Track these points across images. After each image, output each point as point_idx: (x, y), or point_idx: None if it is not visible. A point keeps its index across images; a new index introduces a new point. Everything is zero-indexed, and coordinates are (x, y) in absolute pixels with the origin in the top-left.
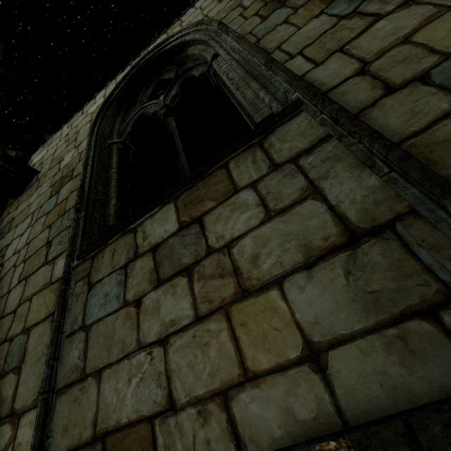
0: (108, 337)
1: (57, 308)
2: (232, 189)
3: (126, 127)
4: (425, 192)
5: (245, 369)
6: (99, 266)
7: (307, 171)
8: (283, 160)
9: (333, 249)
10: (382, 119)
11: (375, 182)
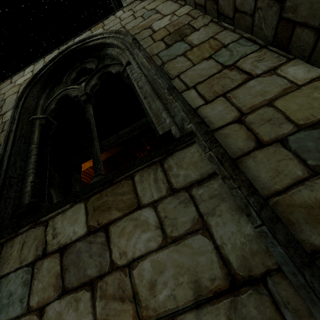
0: None
1: None
2: (136, 203)
3: (50, 103)
4: (289, 255)
5: None
6: (6, 256)
7: (198, 203)
8: (179, 186)
9: (218, 294)
10: (255, 170)
11: (250, 230)
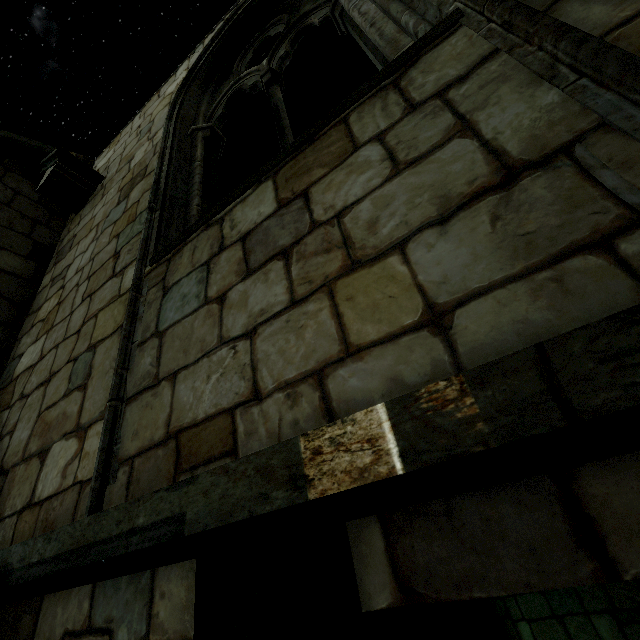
0: (186, 339)
1: (126, 316)
2: (350, 149)
3: (216, 109)
4: (625, 94)
5: (347, 345)
6: (176, 267)
7: (457, 105)
8: (425, 96)
9: (480, 193)
10: (580, 11)
11: (553, 98)
